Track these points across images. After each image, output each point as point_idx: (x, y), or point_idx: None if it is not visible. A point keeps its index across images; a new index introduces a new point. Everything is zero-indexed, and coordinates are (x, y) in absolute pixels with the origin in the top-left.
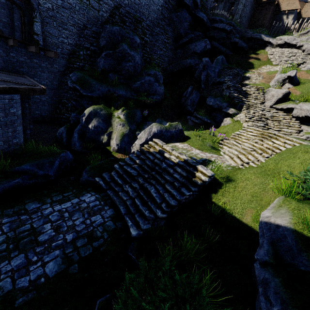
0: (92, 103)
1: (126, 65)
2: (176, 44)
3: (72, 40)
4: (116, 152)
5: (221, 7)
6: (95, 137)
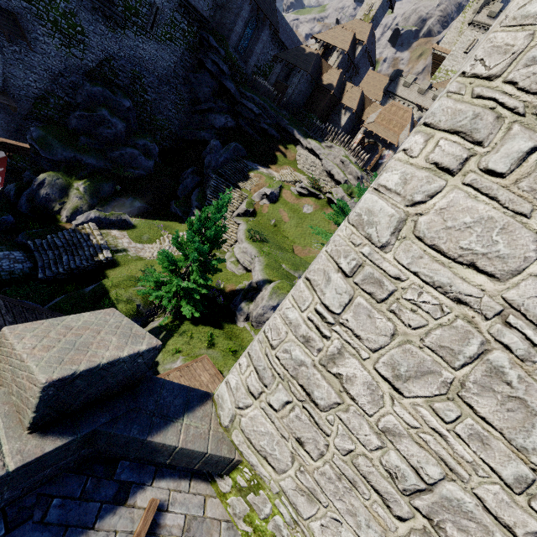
0: (53, 166)
1: (104, 132)
2: (193, 107)
3: (42, 85)
4: (65, 223)
5: (279, 69)
6: (46, 203)
